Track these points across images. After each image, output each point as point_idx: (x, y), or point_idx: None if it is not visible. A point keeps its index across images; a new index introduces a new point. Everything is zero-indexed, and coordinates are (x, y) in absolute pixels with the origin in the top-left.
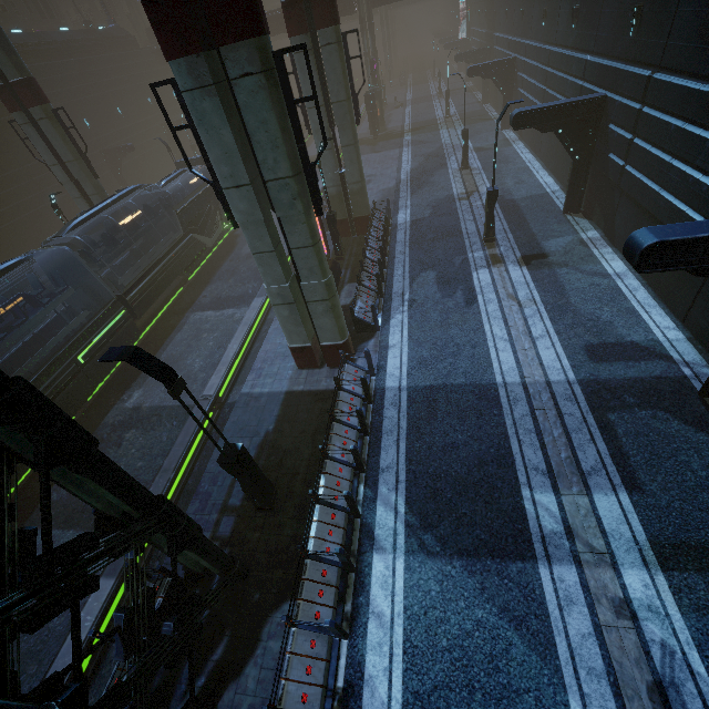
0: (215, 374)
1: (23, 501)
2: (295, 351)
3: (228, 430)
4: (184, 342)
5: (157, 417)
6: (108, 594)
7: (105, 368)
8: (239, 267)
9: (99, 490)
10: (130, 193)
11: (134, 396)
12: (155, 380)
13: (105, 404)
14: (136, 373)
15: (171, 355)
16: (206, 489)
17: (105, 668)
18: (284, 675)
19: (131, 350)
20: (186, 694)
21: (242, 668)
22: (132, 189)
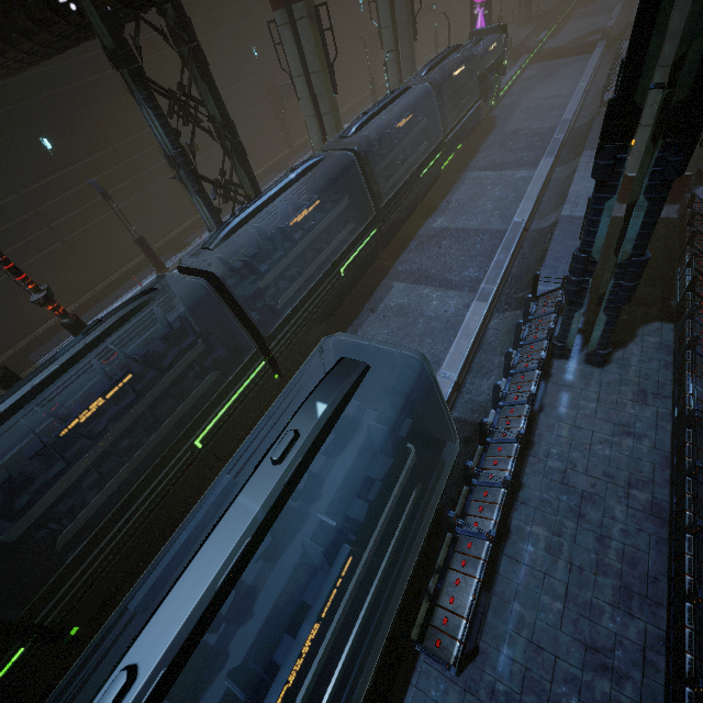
0: (522, 207)
1: (376, 268)
2: (630, 181)
3: (558, 235)
4: (470, 191)
5: (465, 234)
6: (484, 308)
7: (424, 194)
8: (506, 141)
9: (643, 163)
10: (454, 50)
11: (438, 221)
12: (453, 213)
13: (415, 224)
14: (433, 208)
15: (460, 198)
16: (552, 264)
17: (486, 346)
18: (687, 336)
19: (663, 84)
20: (582, 349)
21: (624, 345)
22: (456, 48)
